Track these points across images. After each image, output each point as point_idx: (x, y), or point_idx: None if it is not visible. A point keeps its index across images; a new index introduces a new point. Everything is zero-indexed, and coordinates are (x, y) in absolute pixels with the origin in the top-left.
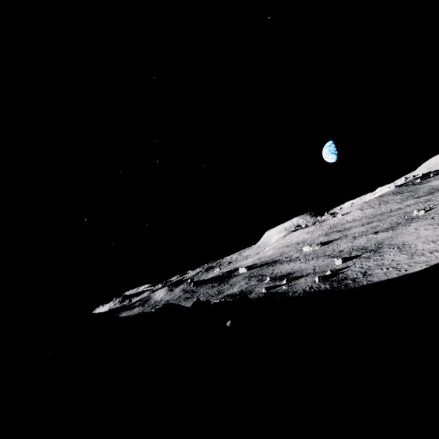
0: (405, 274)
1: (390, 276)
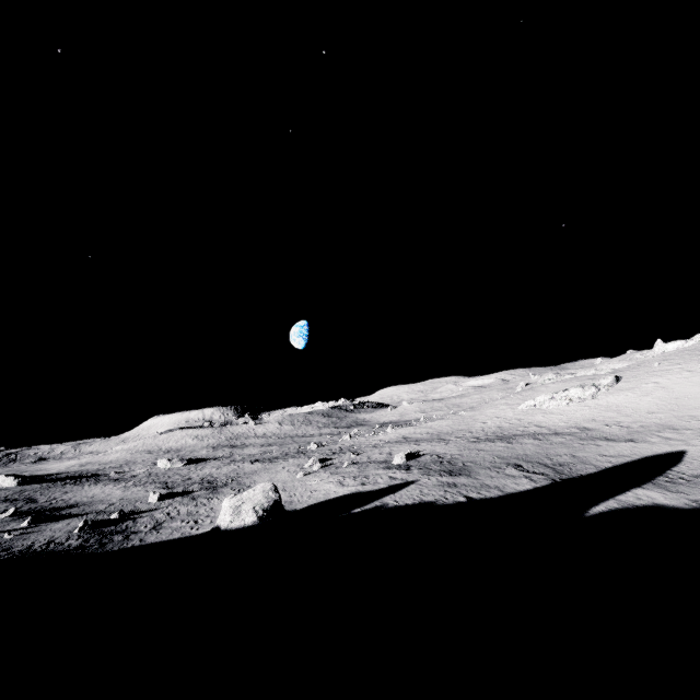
0: (189, 534)
1: (171, 536)
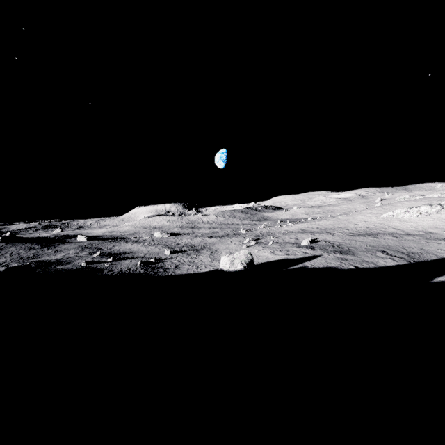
0: (198, 272)
1: (189, 272)
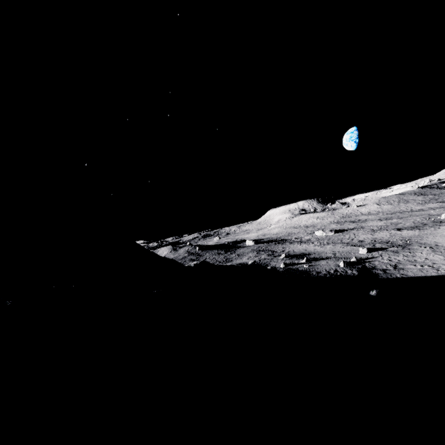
0: None
1: (428, 274)
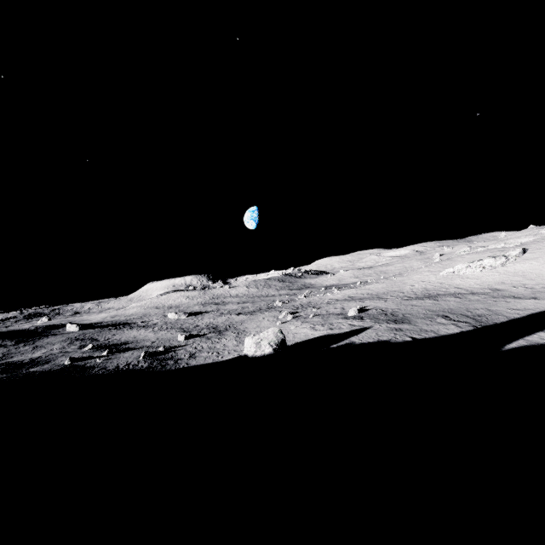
0: (218, 360)
1: (206, 361)
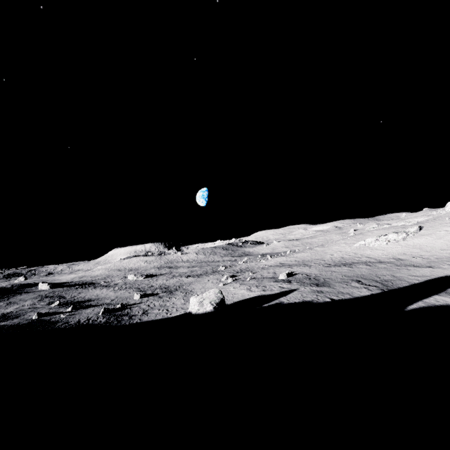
0: (167, 317)
1: (157, 317)
